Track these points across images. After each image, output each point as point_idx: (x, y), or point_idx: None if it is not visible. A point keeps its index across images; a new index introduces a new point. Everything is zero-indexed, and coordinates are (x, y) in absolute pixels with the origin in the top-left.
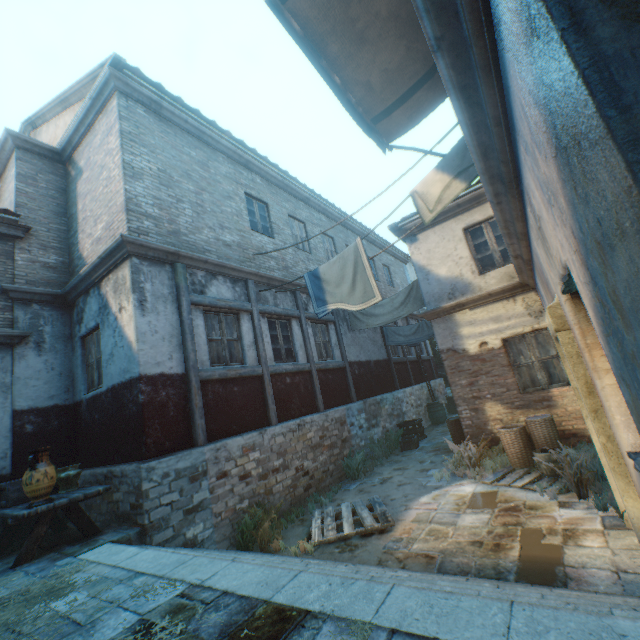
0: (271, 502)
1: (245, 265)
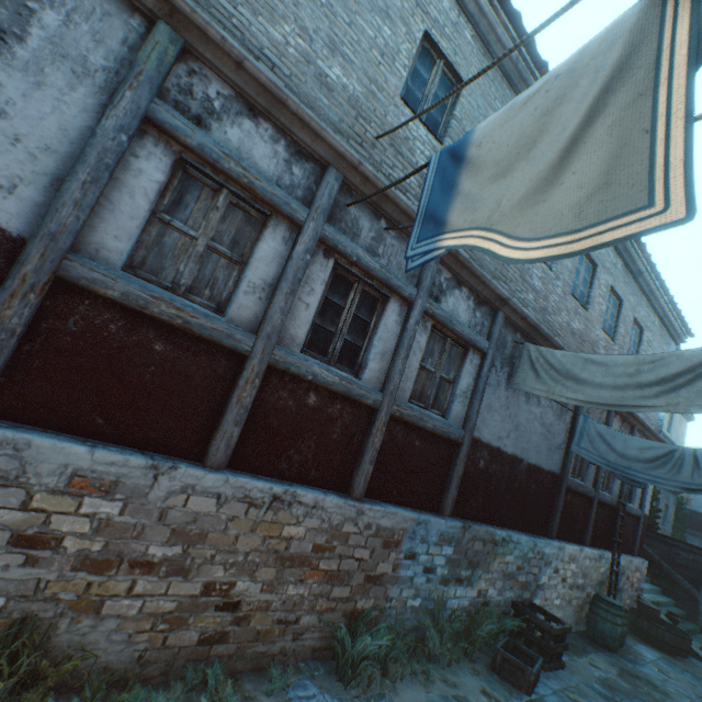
0: (79, 631)
1: (344, 143)
